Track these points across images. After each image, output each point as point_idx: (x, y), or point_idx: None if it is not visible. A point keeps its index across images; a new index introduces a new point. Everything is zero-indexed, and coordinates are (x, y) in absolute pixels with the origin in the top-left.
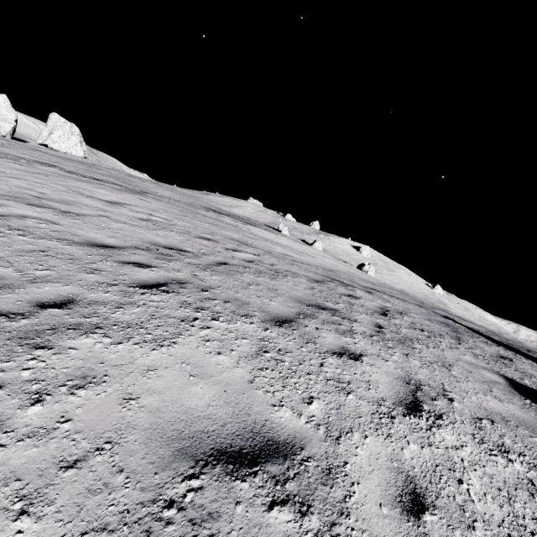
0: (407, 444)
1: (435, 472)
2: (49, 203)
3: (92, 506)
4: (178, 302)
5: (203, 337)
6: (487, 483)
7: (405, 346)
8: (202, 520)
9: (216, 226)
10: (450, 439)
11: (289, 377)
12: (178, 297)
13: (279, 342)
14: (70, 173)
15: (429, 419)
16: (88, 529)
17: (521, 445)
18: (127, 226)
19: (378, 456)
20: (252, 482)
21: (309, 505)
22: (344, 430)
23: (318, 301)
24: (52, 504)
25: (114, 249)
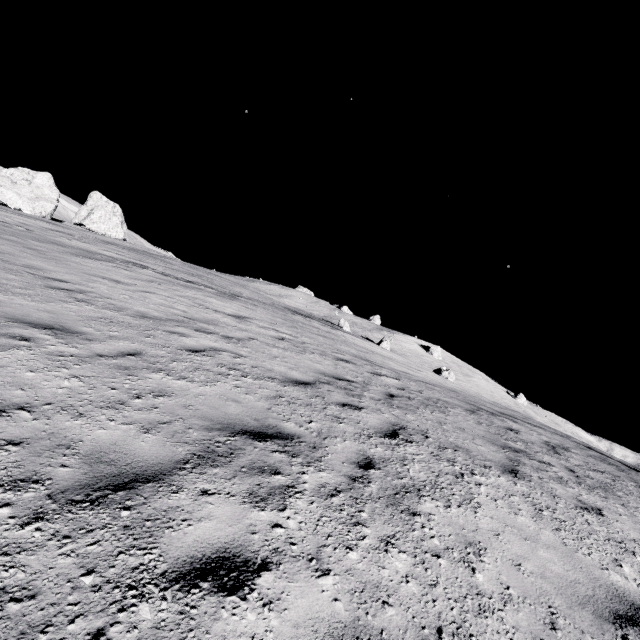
0: None
1: None
2: (204, 325)
3: None
4: (429, 454)
5: (488, 496)
6: None
7: (613, 495)
8: None
9: (326, 338)
10: None
11: (582, 538)
12: (422, 447)
13: (538, 498)
14: (164, 275)
15: None
16: None
17: None
18: (283, 351)
19: None
20: None
21: None
22: None
23: (502, 441)
24: None
25: (312, 386)
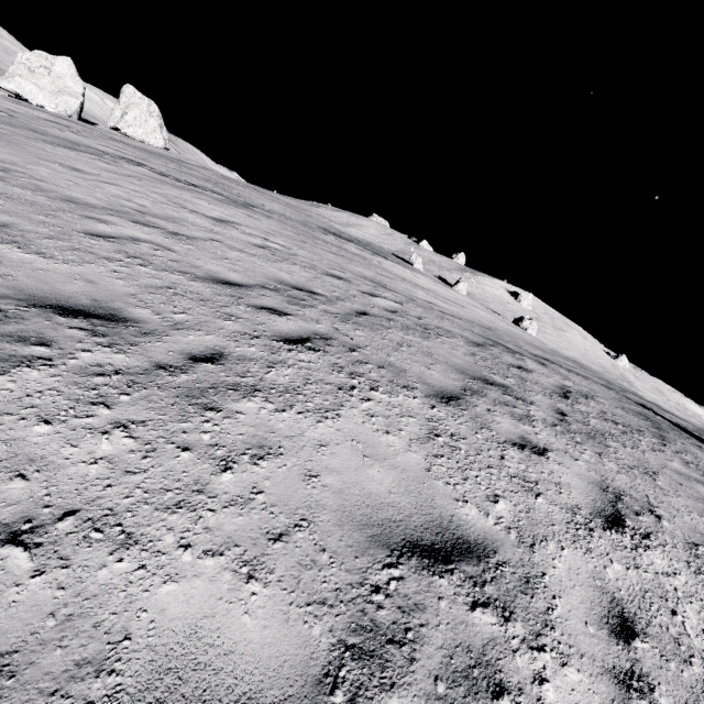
0: (610, 562)
1: (645, 598)
2: (154, 220)
3: (307, 580)
4: (329, 364)
5: (366, 411)
6: None
7: (597, 443)
8: (410, 609)
9: (342, 257)
10: (661, 563)
11: (468, 469)
12: (327, 357)
13: (450, 425)
14: (161, 175)
15: (634, 537)
16: (310, 600)
17: None
18: (245, 256)
19: (579, 571)
20: (451, 580)
21: (511, 611)
22: (537, 538)
23: (483, 373)
24: (273, 573)
25: (241, 288)
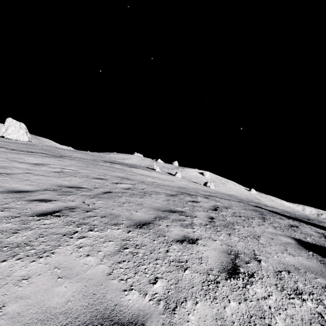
0: (228, 302)
1: (250, 323)
2: None
3: None
4: (65, 222)
5: (78, 245)
6: (290, 323)
7: (228, 229)
8: None
9: (109, 170)
10: (260, 291)
11: (140, 265)
12: (66, 218)
13: (137, 239)
14: (12, 150)
15: (244, 278)
16: None
17: (310, 286)
18: (43, 177)
19: (206, 317)
20: None
21: None
22: (180, 301)
23: (171, 207)
24: None
25: (27, 192)
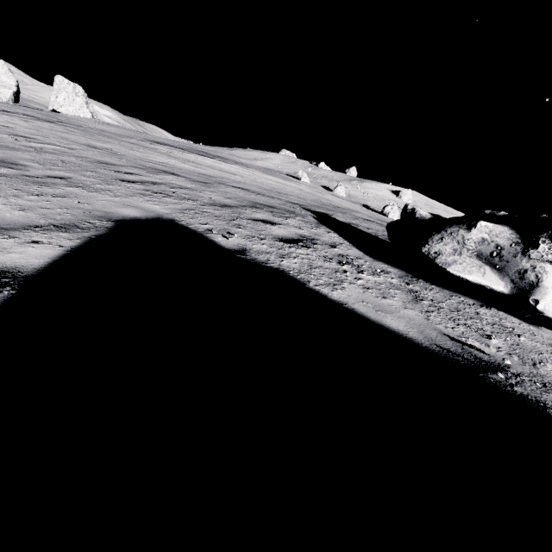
0: None
1: None
2: None
3: None
4: None
5: None
6: None
7: (29, 183)
8: None
9: (100, 141)
10: None
11: None
12: None
13: None
14: None
15: None
16: None
17: None
18: None
19: None
20: None
21: None
22: None
23: (13, 160)
24: None
25: None
